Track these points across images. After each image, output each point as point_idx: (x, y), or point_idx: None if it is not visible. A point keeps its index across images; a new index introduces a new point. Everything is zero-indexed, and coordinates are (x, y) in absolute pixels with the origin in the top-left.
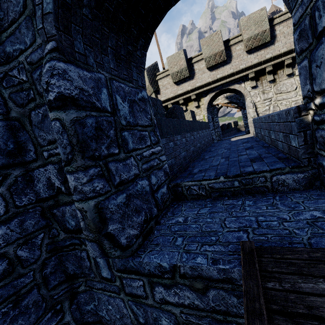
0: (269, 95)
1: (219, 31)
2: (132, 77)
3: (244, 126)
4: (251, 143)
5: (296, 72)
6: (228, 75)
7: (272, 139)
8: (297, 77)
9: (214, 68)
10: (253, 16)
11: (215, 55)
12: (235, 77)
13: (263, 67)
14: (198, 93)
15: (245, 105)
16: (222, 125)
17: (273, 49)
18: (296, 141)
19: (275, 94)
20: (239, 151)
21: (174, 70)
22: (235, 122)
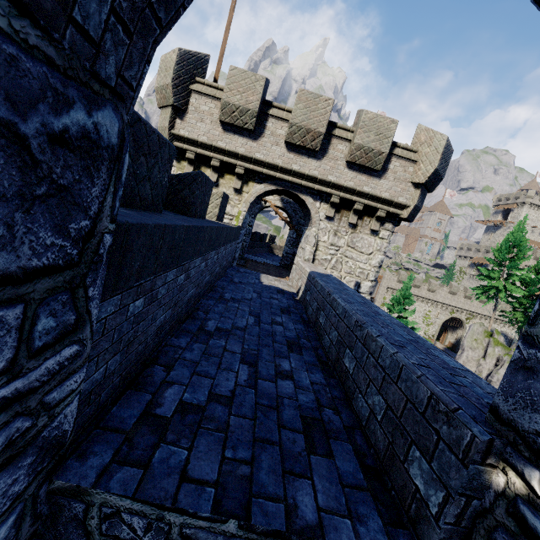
0: (340, 242)
1: (332, 101)
2: (70, 4)
3: (280, 248)
4: (295, 322)
5: (381, 233)
6: (308, 177)
7: (343, 364)
8: (379, 240)
9: (295, 149)
10: (381, 121)
11: (308, 132)
12: (315, 186)
13: (354, 199)
14: (252, 169)
15: (299, 226)
16: (255, 232)
17: (376, 185)
18: (437, 497)
19: (347, 245)
20: (276, 345)
21: (233, 99)
22: (273, 237)
